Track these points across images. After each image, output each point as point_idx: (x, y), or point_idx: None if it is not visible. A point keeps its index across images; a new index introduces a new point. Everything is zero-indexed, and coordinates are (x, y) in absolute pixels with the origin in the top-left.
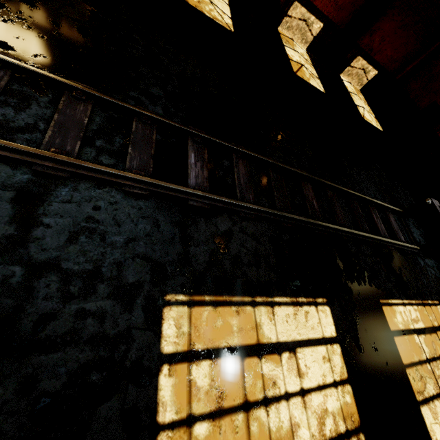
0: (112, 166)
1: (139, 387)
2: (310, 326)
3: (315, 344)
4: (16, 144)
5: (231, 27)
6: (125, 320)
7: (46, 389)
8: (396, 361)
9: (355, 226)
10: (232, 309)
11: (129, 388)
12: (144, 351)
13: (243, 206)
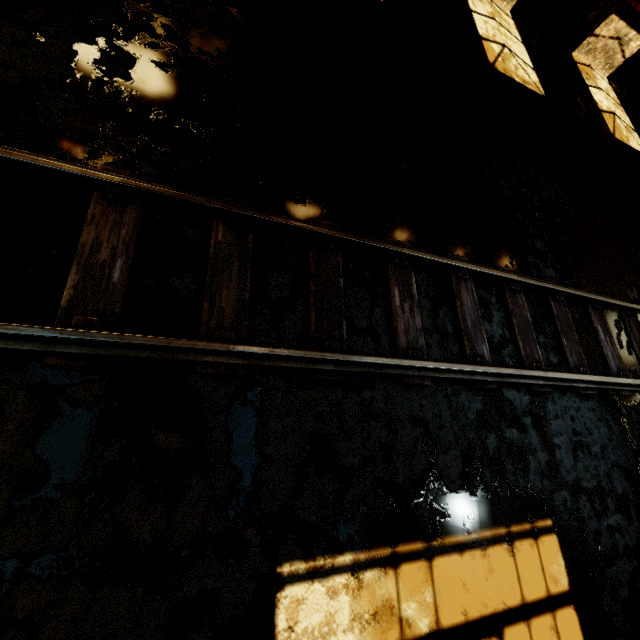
0: (559, 364)
1: None
2: None
3: None
4: (524, 370)
5: (540, 88)
6: (633, 531)
7: (622, 596)
8: None
9: None
10: None
11: None
12: None
13: None
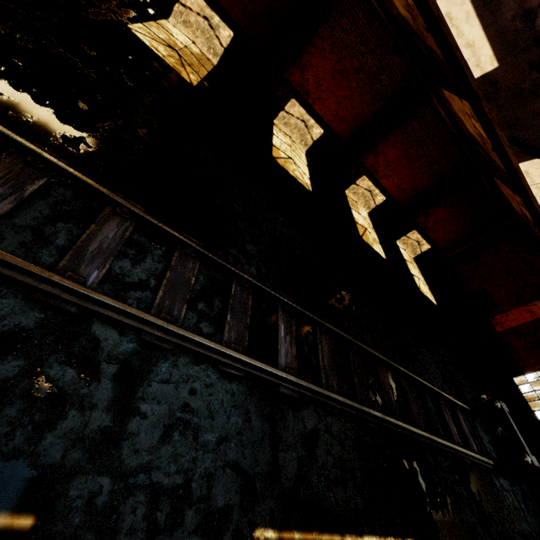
0: (210, 335)
1: None
2: None
3: None
4: (134, 308)
5: (310, 187)
6: None
7: None
8: None
9: (429, 427)
10: None
11: None
12: None
13: (330, 397)
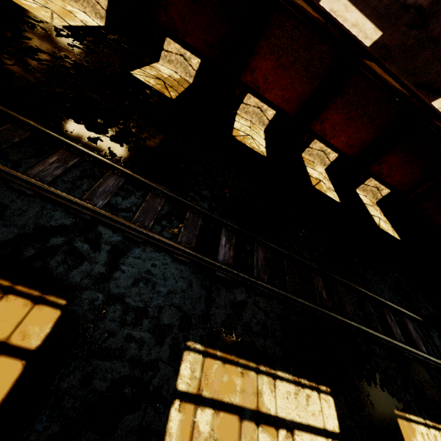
0: (169, 238)
1: (155, 411)
2: (311, 412)
3: (314, 432)
4: (120, 218)
5: (264, 153)
6: (156, 351)
7: (96, 387)
8: None
9: (366, 324)
10: (238, 370)
11: (148, 409)
12: (164, 382)
13: (258, 283)
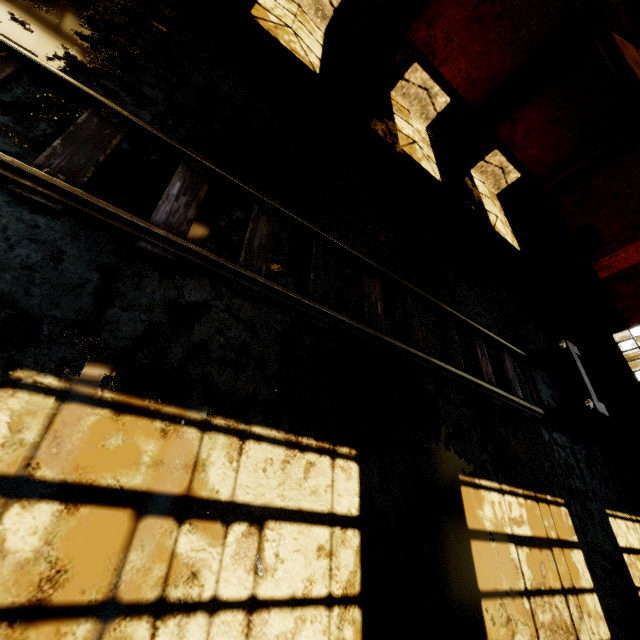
0: (11, 155)
1: None
2: (310, 489)
3: (310, 520)
4: None
5: (316, 68)
6: None
7: None
8: (465, 583)
9: (442, 357)
10: (155, 425)
11: None
12: None
13: (242, 274)
